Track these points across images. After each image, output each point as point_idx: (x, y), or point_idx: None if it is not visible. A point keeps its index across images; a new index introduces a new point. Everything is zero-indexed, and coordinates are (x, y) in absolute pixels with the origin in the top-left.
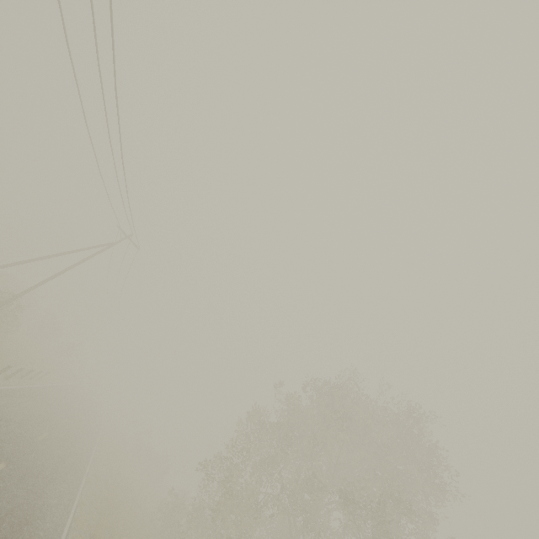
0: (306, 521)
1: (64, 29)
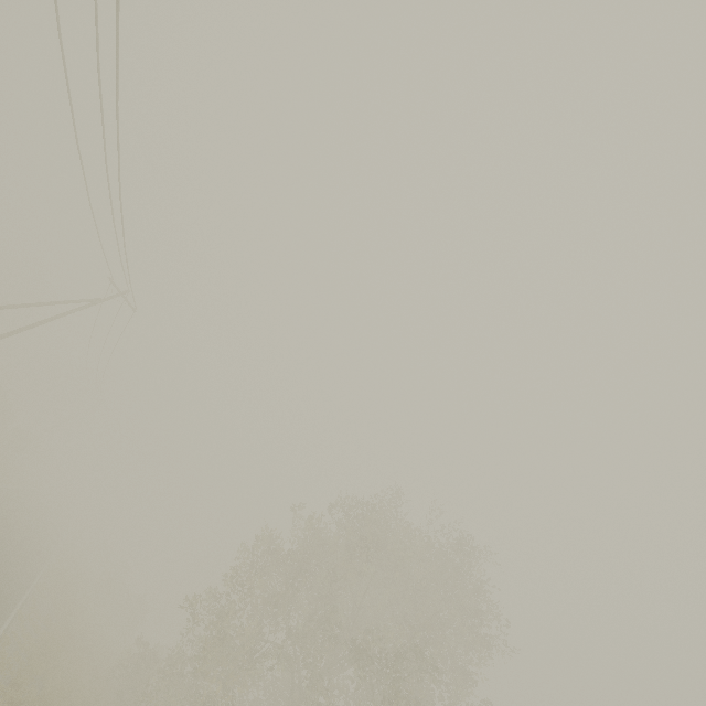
0: (311, 676)
1: (57, 21)
